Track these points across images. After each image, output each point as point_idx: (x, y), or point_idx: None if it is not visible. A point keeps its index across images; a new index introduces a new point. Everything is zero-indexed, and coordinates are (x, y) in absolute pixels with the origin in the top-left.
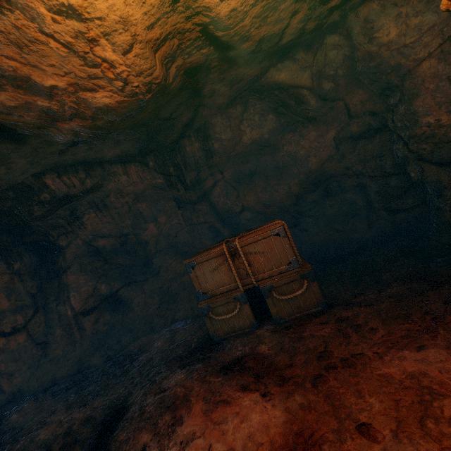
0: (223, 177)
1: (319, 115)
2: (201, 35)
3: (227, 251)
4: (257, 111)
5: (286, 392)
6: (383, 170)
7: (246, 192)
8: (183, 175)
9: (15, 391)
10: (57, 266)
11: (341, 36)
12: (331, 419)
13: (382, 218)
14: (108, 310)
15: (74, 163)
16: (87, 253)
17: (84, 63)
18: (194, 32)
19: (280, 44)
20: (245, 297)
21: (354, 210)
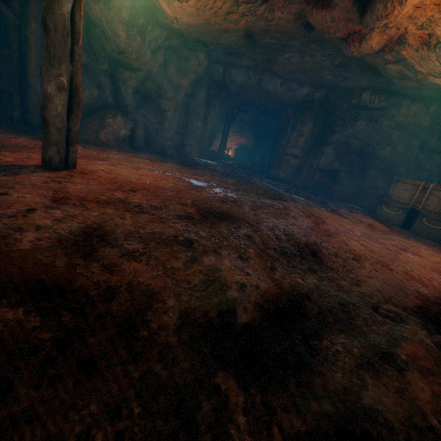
0: None
1: None
2: None
3: (422, 186)
4: None
5: (393, 231)
6: None
7: None
8: None
9: (281, 179)
10: (325, 139)
11: None
12: (401, 237)
13: None
14: (328, 177)
15: (385, 89)
16: (342, 142)
17: None
18: None
19: None
20: (408, 211)
21: None
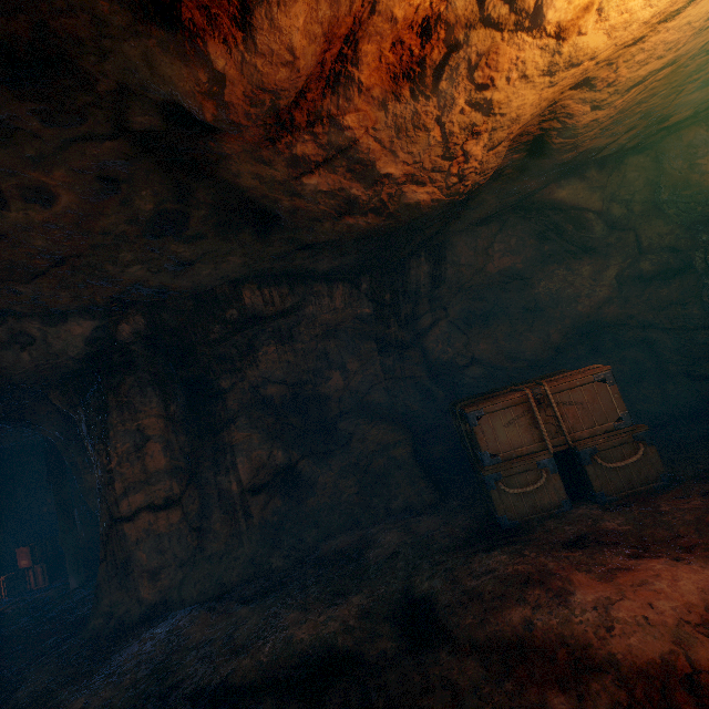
0: (447, 315)
1: (601, 245)
2: (531, 140)
3: (533, 398)
4: (516, 233)
5: (704, 557)
6: (687, 321)
7: (480, 338)
8: (399, 307)
9: (158, 601)
10: (213, 416)
11: (647, 158)
12: None
13: (682, 385)
14: (279, 491)
15: (277, 273)
16: (254, 403)
17: (442, 154)
18: (531, 135)
19: (592, 158)
20: (554, 463)
21: (639, 373)
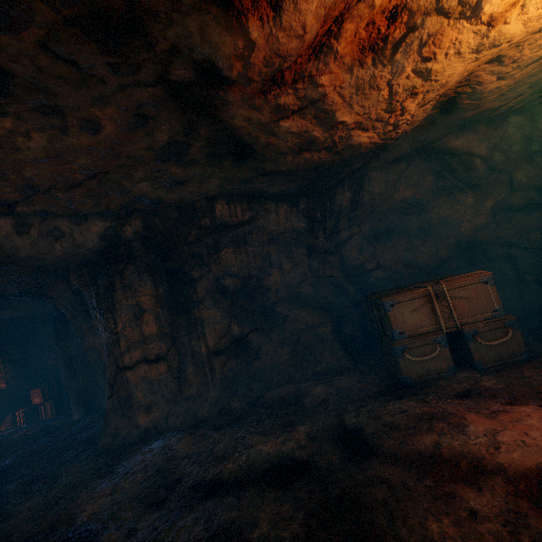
0: (360, 231)
1: (482, 183)
2: (446, 100)
3: (433, 293)
4: (419, 171)
5: None
6: None
7: (385, 249)
8: (326, 223)
9: (150, 427)
10: (187, 298)
11: (525, 118)
12: None
13: (535, 290)
14: (234, 355)
15: (240, 193)
16: (216, 289)
17: (386, 108)
18: (446, 97)
19: (486, 116)
20: (446, 340)
21: (503, 280)
